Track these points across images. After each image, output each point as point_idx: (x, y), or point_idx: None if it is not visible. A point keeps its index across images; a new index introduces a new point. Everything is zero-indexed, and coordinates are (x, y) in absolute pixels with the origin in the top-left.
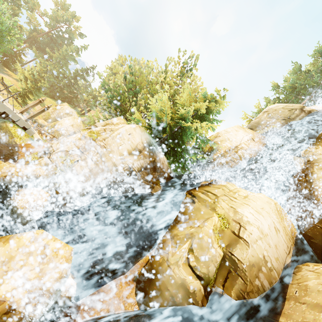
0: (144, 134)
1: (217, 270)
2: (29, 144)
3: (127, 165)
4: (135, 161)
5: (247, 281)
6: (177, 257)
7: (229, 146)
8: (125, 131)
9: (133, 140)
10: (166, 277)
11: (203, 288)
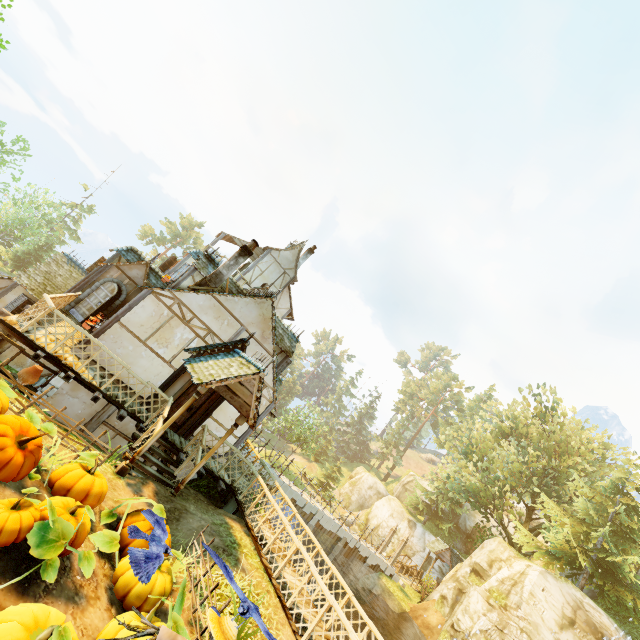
0: (561, 585)
1: None
2: (415, 608)
3: None
4: None
5: None
6: None
7: None
8: (535, 586)
9: (553, 600)
10: None
11: None
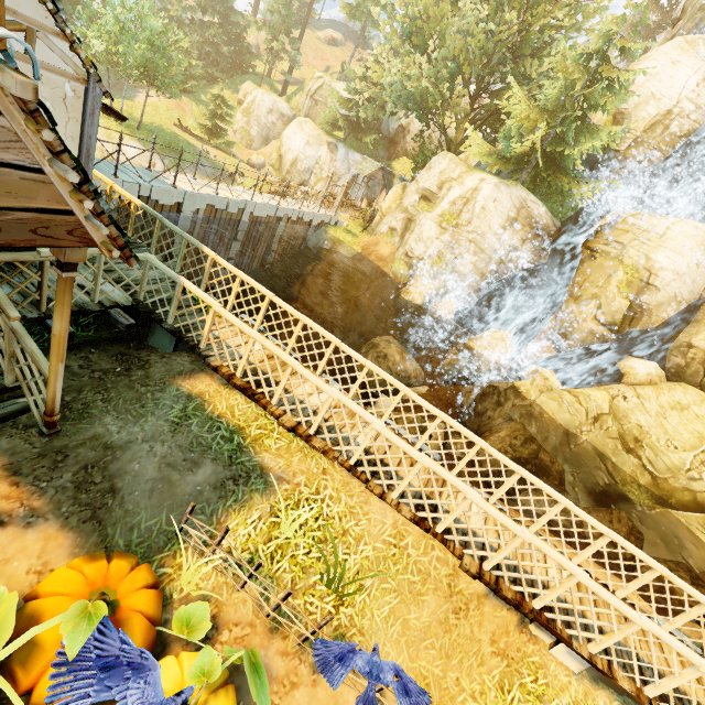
0: (511, 191)
1: (623, 316)
2: (367, 247)
3: (506, 245)
4: (514, 236)
5: (653, 318)
6: (583, 316)
7: (654, 115)
8: (488, 200)
9: (502, 208)
10: (576, 331)
11: (610, 331)
